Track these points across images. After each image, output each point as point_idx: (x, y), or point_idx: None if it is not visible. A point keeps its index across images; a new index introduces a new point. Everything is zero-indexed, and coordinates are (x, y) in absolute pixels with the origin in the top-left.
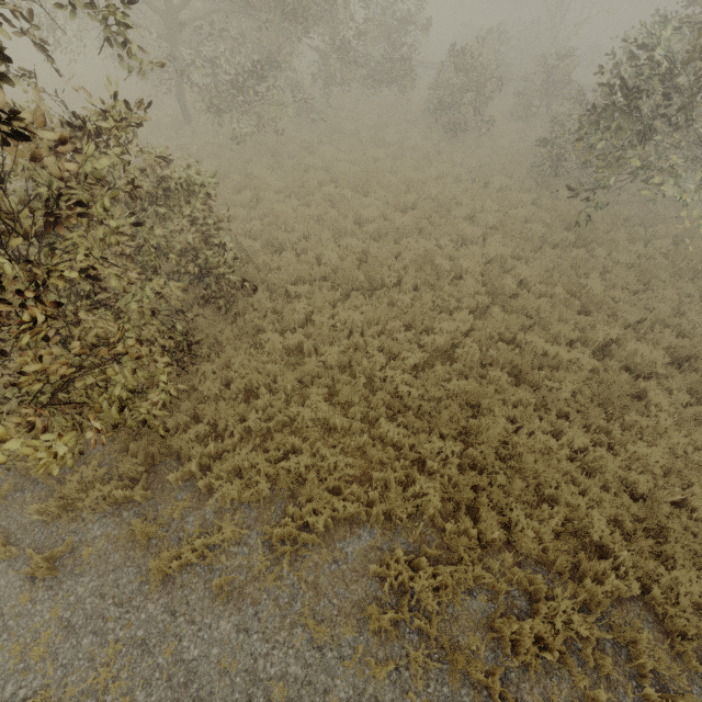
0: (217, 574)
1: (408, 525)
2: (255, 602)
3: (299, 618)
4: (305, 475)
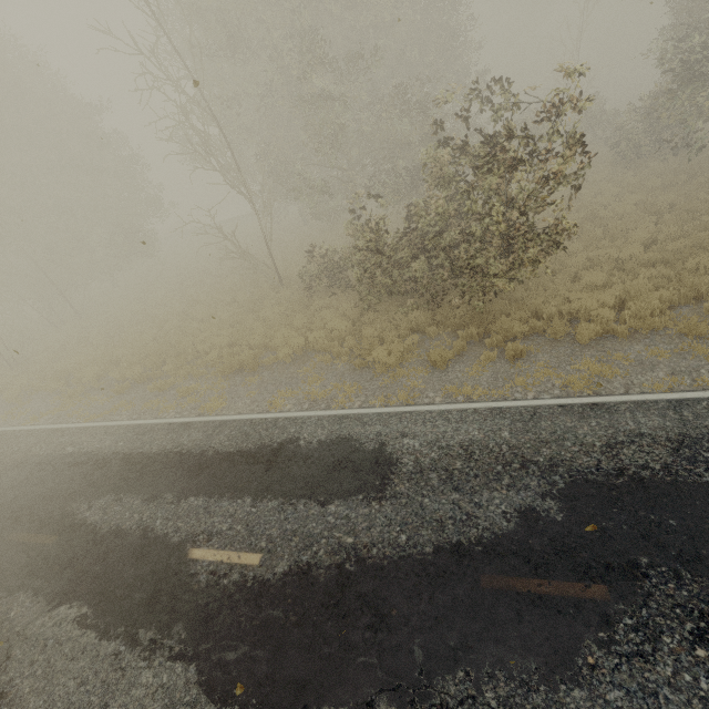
0: (611, 337)
1: (707, 299)
2: (645, 338)
3: (683, 324)
4: (628, 285)
